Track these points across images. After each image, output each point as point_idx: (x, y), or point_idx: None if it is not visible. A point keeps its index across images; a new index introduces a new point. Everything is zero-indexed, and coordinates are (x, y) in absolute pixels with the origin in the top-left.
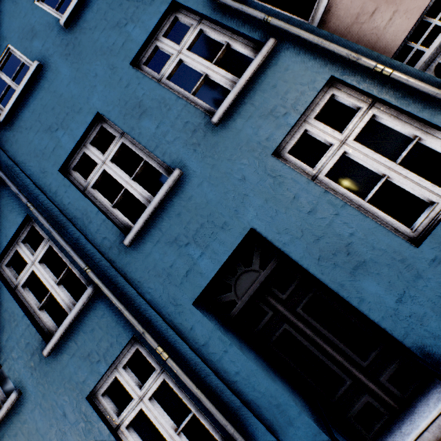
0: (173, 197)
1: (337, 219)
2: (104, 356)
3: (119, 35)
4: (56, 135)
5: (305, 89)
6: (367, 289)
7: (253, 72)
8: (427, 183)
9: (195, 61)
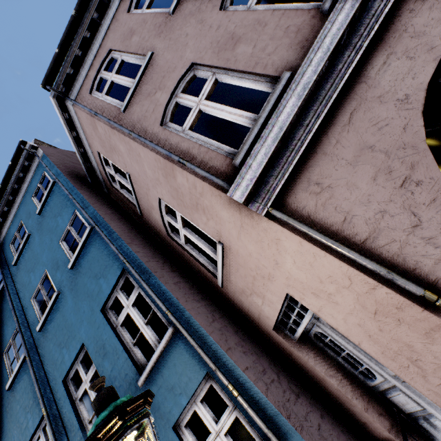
0: None
1: None
2: None
3: (96, 284)
4: (63, 351)
5: (192, 376)
6: None
7: (161, 351)
8: None
9: (135, 317)
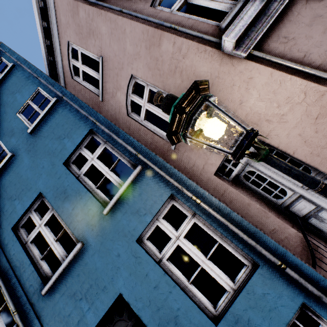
0: (76, 261)
1: (171, 296)
2: None
3: (59, 144)
4: (14, 203)
5: (157, 199)
6: None
7: (128, 184)
8: (224, 276)
9: (100, 167)
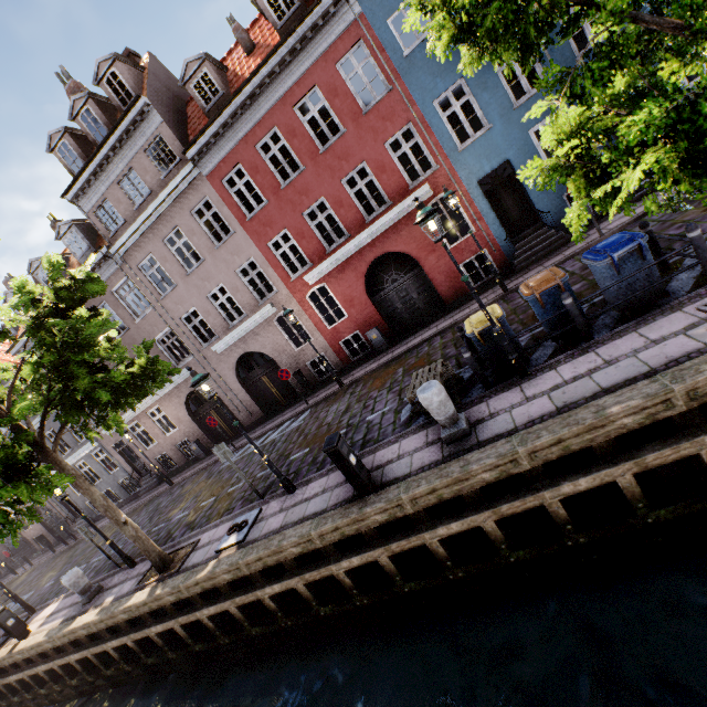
0: None
1: None
2: (544, 115)
3: None
4: None
5: None
6: None
7: None
8: (704, 66)
9: None
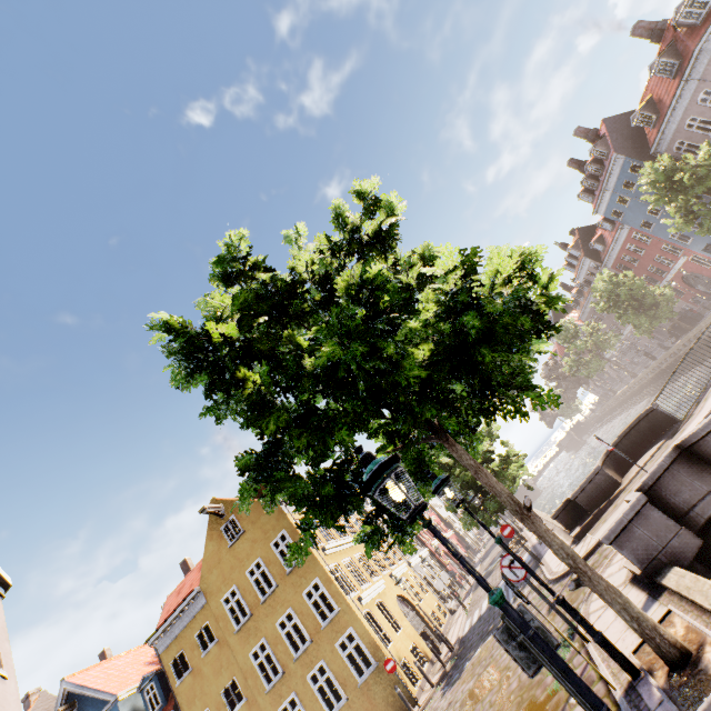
0: None
1: None
2: None
3: None
4: None
5: None
6: None
7: None
8: None
9: None
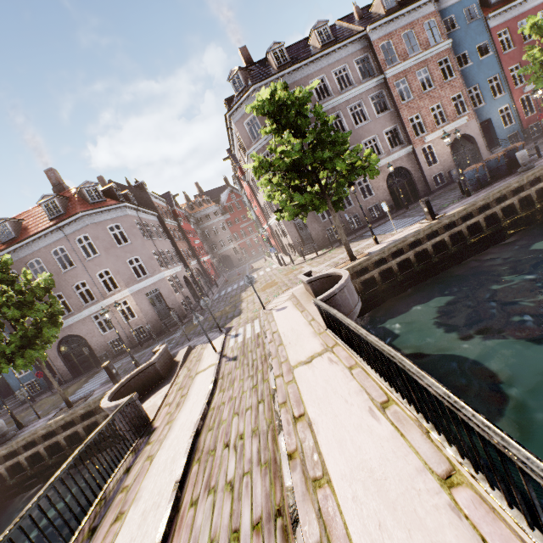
0: None
1: (11, 372)
2: None
3: None
4: None
5: None
6: (11, 381)
7: None
8: (24, 371)
9: None
